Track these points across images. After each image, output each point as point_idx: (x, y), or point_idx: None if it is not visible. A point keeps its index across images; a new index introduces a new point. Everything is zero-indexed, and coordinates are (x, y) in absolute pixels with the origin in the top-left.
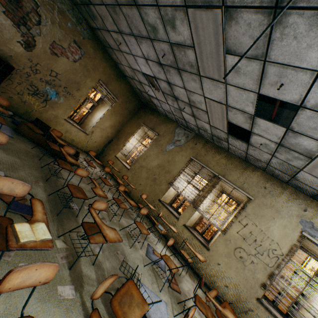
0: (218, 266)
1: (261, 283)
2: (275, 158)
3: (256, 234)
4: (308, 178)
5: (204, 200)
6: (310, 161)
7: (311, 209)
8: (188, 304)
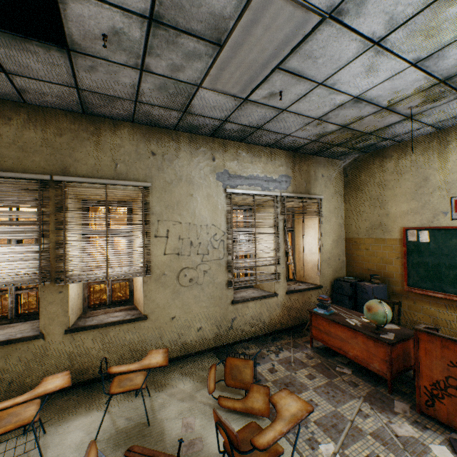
0: (176, 320)
1: (226, 284)
2: (149, 77)
3: (187, 235)
4: (210, 101)
5: (69, 251)
6: (217, 55)
7: (218, 153)
8: (210, 452)
